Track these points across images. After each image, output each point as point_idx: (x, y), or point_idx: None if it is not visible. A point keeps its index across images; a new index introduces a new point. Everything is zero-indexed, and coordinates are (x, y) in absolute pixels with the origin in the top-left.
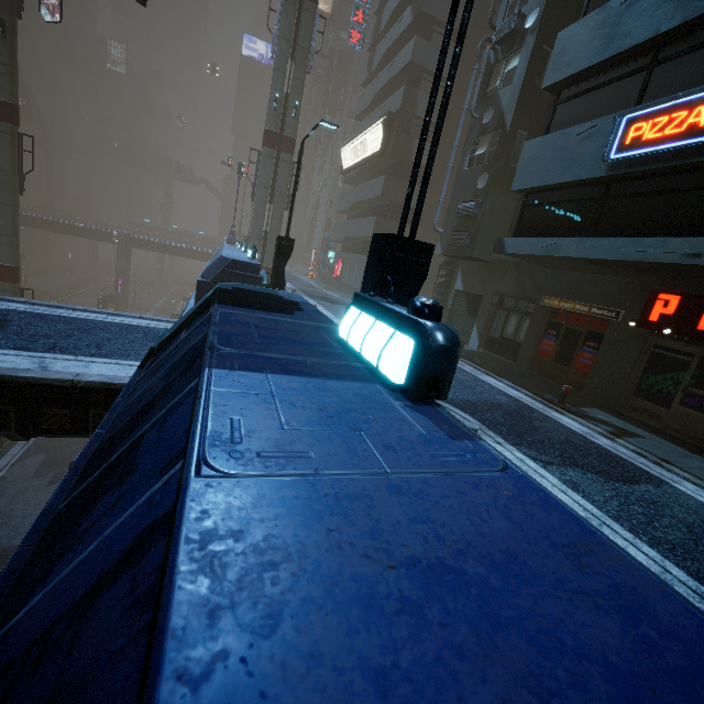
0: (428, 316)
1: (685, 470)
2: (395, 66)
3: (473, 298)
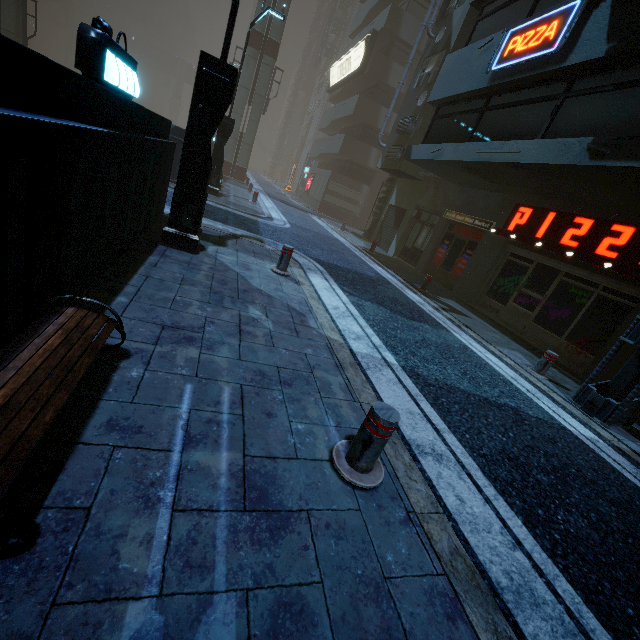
0: (95, 26)
1: (476, 332)
2: None
3: (400, 212)
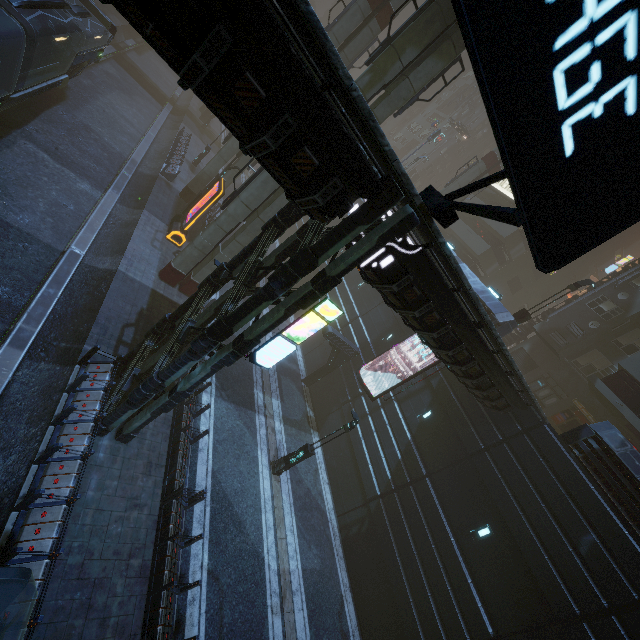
0: None
1: None
2: None
3: (531, 362)
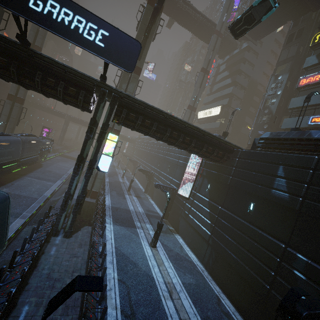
0: None
1: None
2: (224, 92)
3: None
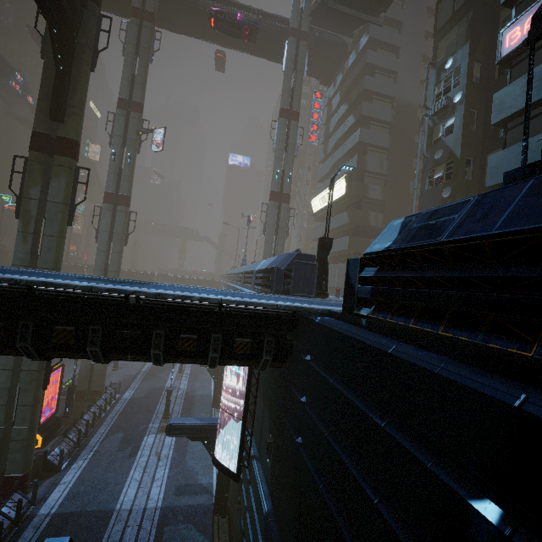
0: None
1: None
2: (346, 146)
3: None
